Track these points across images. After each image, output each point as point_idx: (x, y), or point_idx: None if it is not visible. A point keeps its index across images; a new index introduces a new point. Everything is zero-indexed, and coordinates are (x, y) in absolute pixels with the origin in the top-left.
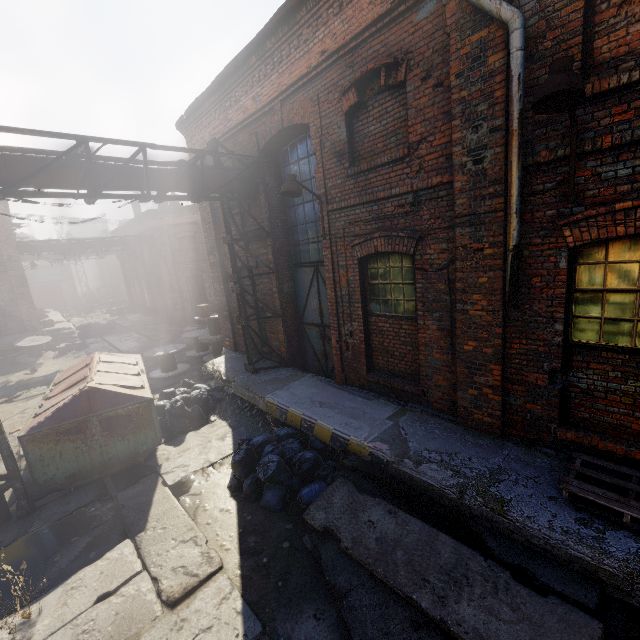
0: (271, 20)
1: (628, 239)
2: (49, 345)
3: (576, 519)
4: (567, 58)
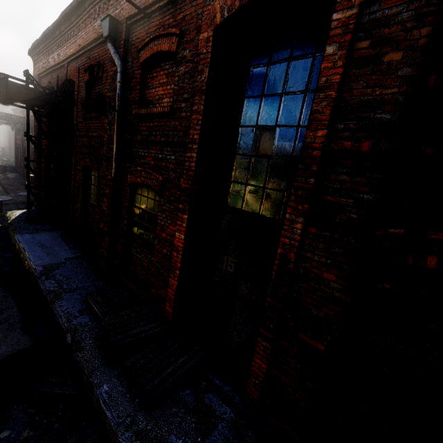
0: (60, 15)
1: (146, 186)
2: None
3: (80, 309)
4: (99, 93)
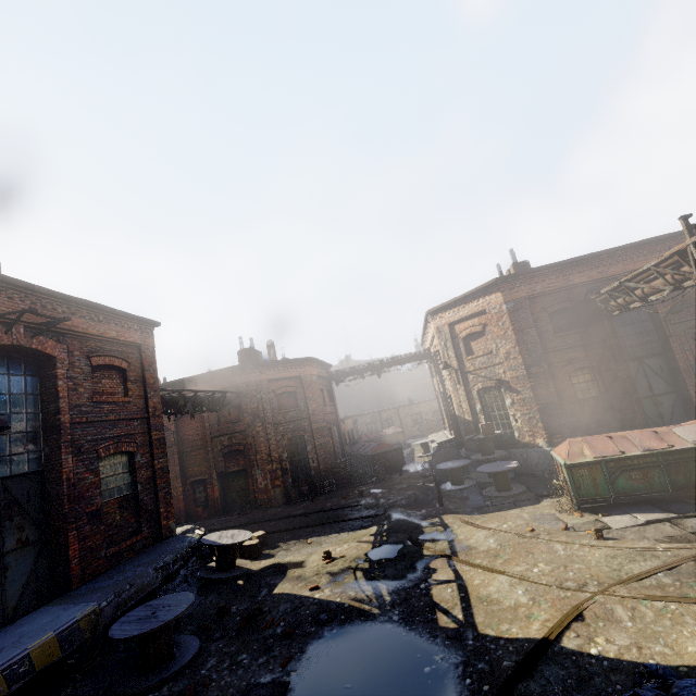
0: (629, 244)
1: None
2: (213, 552)
3: None
4: None
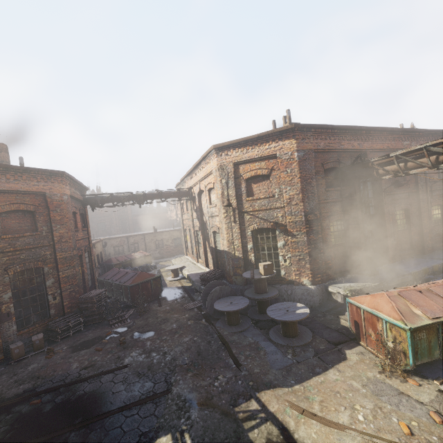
0: (379, 128)
1: (434, 205)
2: None
3: None
4: None
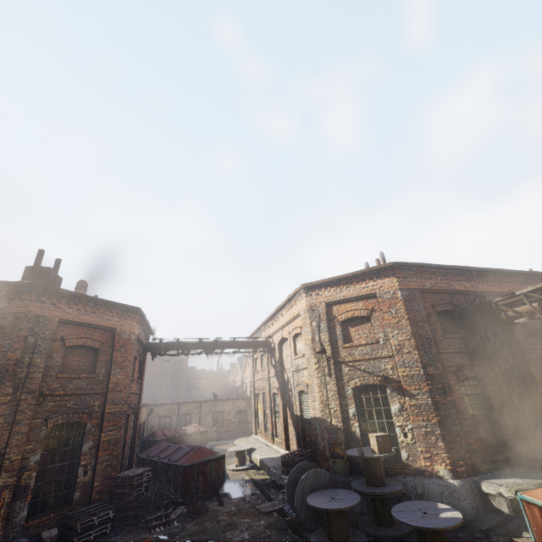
0: (491, 269)
1: None
2: None
3: None
4: None
